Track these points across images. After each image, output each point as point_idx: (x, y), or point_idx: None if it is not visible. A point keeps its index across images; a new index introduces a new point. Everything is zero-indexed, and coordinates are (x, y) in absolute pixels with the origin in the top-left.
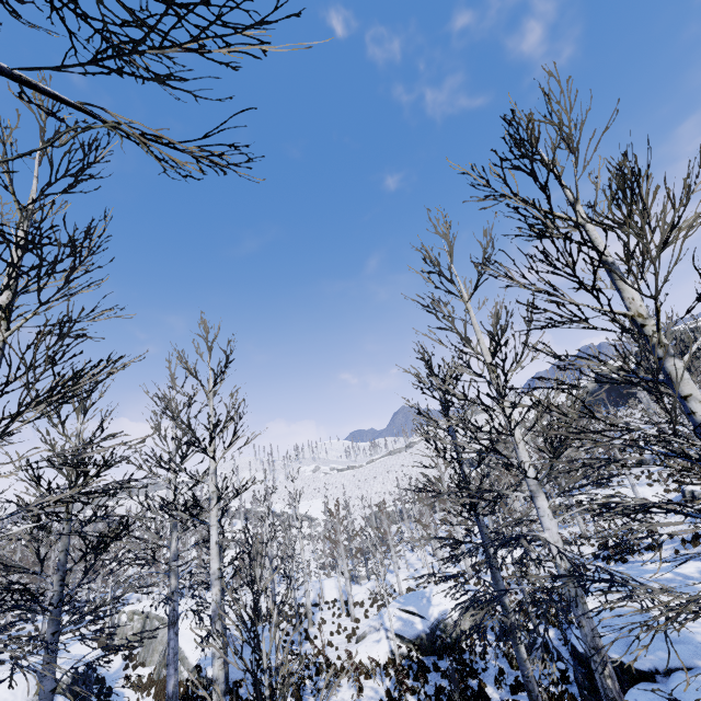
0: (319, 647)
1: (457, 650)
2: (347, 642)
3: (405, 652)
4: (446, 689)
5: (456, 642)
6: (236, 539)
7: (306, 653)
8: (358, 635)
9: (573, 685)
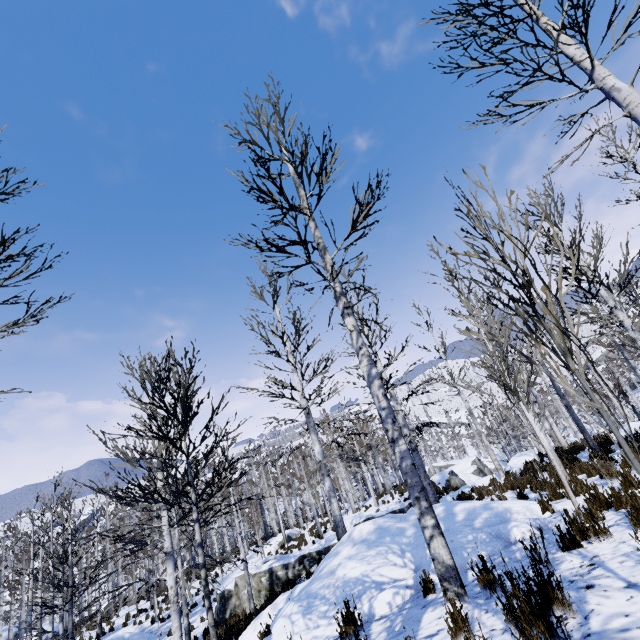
0: None
1: None
2: None
3: None
4: None
5: None
6: None
7: None
8: None
9: None
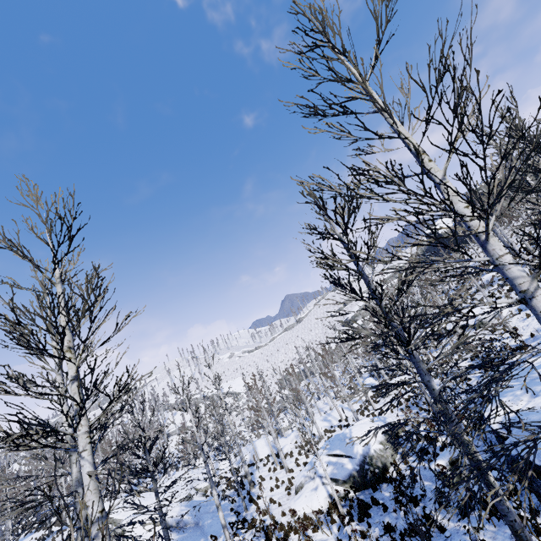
0: (263, 507)
1: (387, 478)
2: (287, 495)
3: (342, 492)
4: (393, 524)
5: (384, 471)
6: (109, 468)
7: (252, 518)
8: (296, 487)
9: (523, 494)
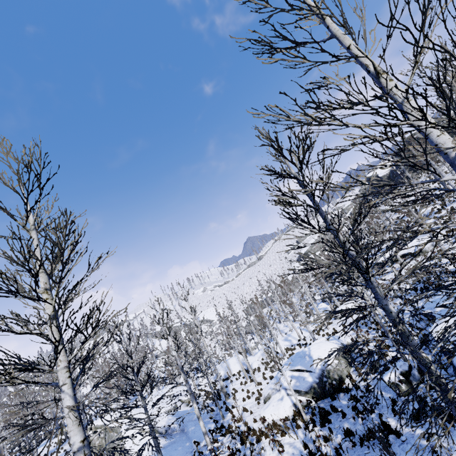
0: (237, 415)
1: (344, 389)
2: (257, 404)
3: (305, 402)
4: (352, 429)
5: (340, 382)
6: (83, 403)
7: (229, 425)
8: (264, 397)
9: None
